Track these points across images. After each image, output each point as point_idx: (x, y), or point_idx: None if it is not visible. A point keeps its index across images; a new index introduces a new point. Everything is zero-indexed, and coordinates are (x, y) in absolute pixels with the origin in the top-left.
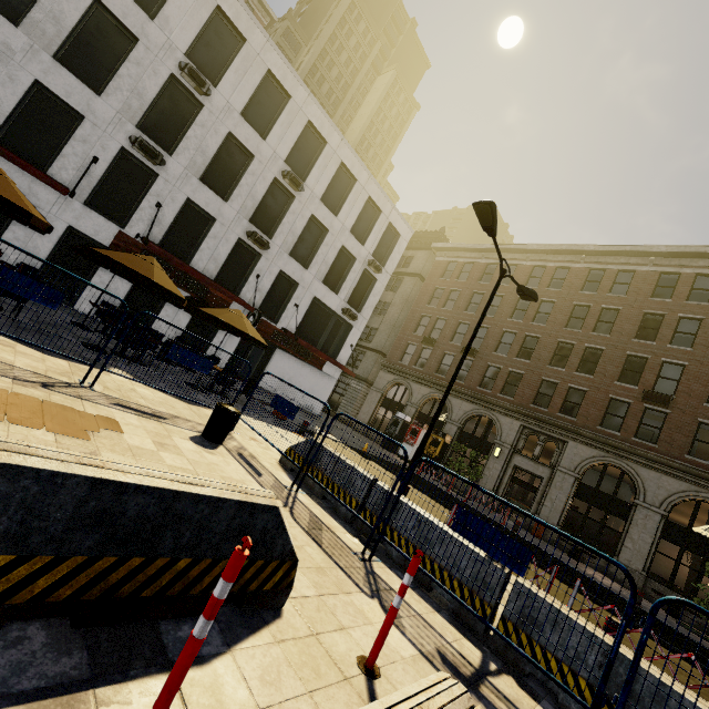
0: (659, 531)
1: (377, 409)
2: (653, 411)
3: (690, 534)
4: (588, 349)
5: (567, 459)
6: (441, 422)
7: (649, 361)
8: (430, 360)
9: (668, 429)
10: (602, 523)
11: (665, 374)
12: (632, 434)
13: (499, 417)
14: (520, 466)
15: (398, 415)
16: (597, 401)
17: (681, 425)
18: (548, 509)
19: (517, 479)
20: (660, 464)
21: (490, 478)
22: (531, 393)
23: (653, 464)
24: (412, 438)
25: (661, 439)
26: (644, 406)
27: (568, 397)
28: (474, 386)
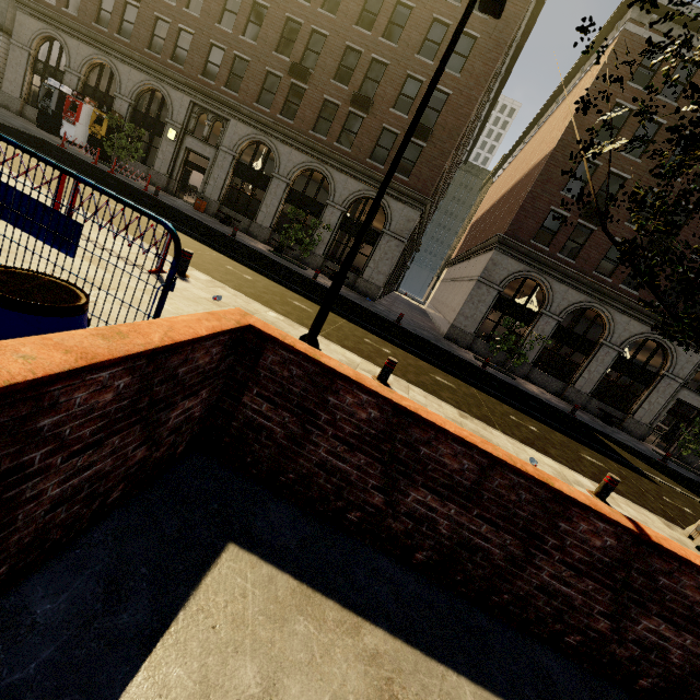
0: (284, 196)
1: (28, 77)
2: (298, 88)
3: (303, 197)
4: (257, 6)
5: (229, 138)
6: (112, 98)
7: (302, 28)
8: (85, 0)
9: (304, 106)
10: (251, 196)
11: (313, 47)
12: (278, 112)
13: (170, 91)
14: (191, 149)
15: (51, 84)
16: (257, 74)
17: (313, 102)
18: (212, 187)
19: (190, 162)
20: (293, 140)
21: (164, 161)
22: (200, 62)
23: (288, 140)
24: (73, 115)
25: (298, 116)
26: (291, 81)
27: (235, 69)
28: (142, 47)
